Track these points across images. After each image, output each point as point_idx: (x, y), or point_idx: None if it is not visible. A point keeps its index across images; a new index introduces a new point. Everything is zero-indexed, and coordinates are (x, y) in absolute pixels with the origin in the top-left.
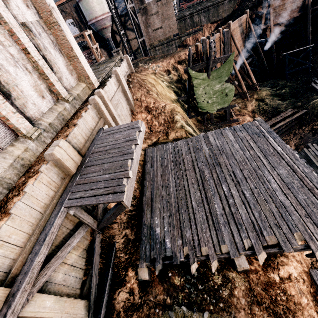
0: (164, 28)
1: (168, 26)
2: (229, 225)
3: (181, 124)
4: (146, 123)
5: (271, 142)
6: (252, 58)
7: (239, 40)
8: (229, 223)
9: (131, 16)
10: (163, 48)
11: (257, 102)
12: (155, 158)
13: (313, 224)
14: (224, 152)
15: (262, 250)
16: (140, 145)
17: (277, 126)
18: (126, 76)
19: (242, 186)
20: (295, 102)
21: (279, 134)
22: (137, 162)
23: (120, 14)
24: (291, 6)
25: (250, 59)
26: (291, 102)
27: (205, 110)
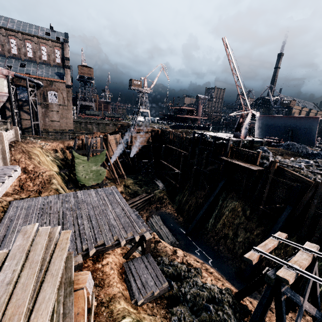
0: (62, 122)
1: (66, 122)
2: (75, 241)
3: (56, 186)
4: (18, 183)
5: (116, 197)
6: (123, 159)
7: (114, 146)
8: (76, 239)
9: (31, 104)
10: (57, 135)
11: (124, 186)
12: (21, 207)
13: (124, 230)
14: (86, 202)
15: (93, 248)
16: (13, 180)
17: (136, 203)
18: (10, 141)
19: (92, 218)
20: (147, 190)
21: (138, 209)
22: (7, 188)
23: (19, 98)
24: (143, 139)
25: (121, 159)
26: (145, 189)
27: (82, 182)
